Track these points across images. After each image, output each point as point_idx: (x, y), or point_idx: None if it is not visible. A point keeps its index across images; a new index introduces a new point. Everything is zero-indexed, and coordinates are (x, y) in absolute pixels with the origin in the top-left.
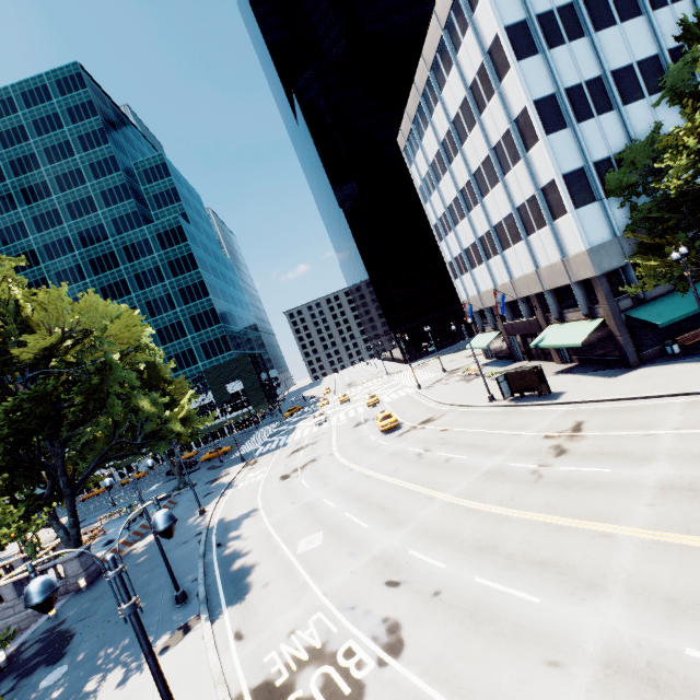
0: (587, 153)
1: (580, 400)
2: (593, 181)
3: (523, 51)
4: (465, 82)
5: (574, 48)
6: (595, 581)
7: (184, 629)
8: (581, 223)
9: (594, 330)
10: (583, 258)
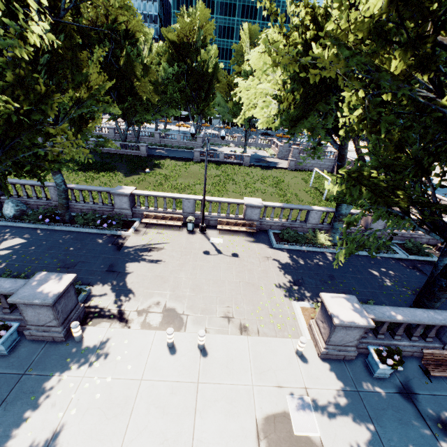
0: None
1: None
2: None
3: None
4: None
5: None
6: None
7: None
8: None
9: None
10: None
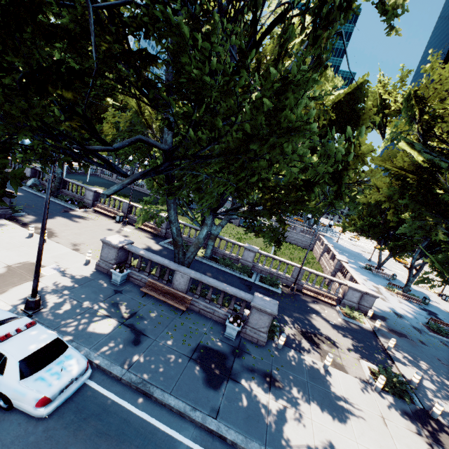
0: None
1: None
2: None
3: None
4: None
5: None
6: None
7: None
8: None
9: None
10: None
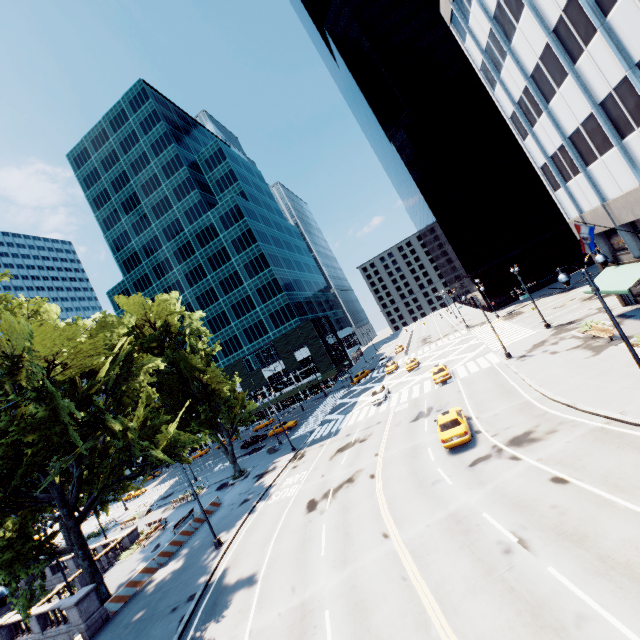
0: None
1: None
2: None
3: None
4: None
5: None
6: None
7: None
8: None
9: None
10: None
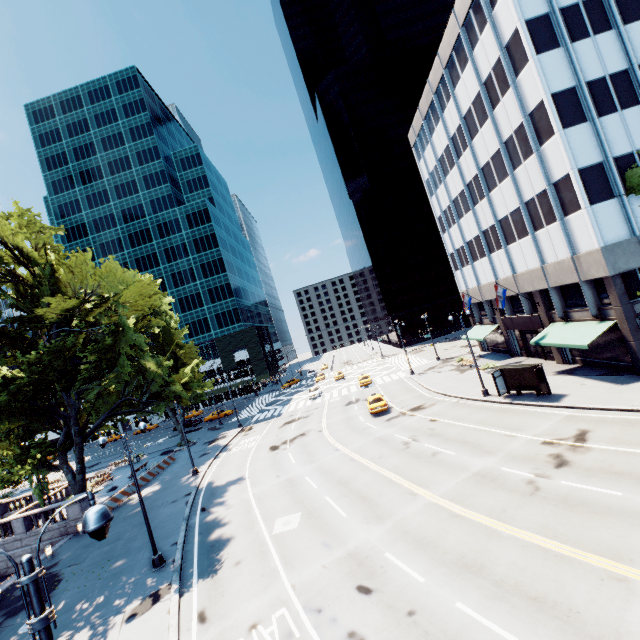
0: (608, 148)
1: (584, 406)
2: (612, 176)
3: (543, 45)
4: (479, 78)
5: (599, 41)
6: (606, 639)
7: (154, 597)
8: (596, 220)
9: (603, 332)
10: (596, 256)
